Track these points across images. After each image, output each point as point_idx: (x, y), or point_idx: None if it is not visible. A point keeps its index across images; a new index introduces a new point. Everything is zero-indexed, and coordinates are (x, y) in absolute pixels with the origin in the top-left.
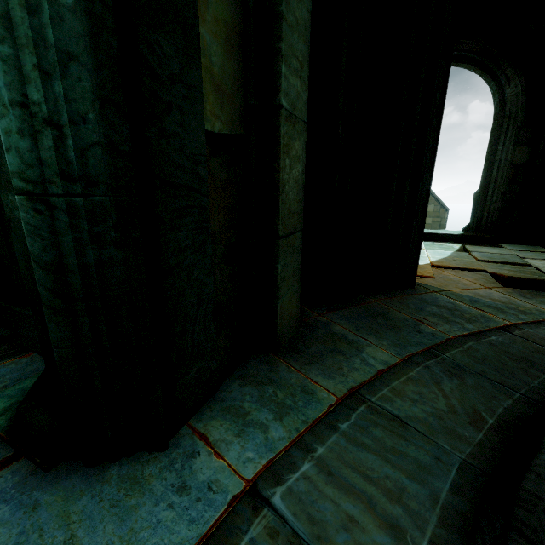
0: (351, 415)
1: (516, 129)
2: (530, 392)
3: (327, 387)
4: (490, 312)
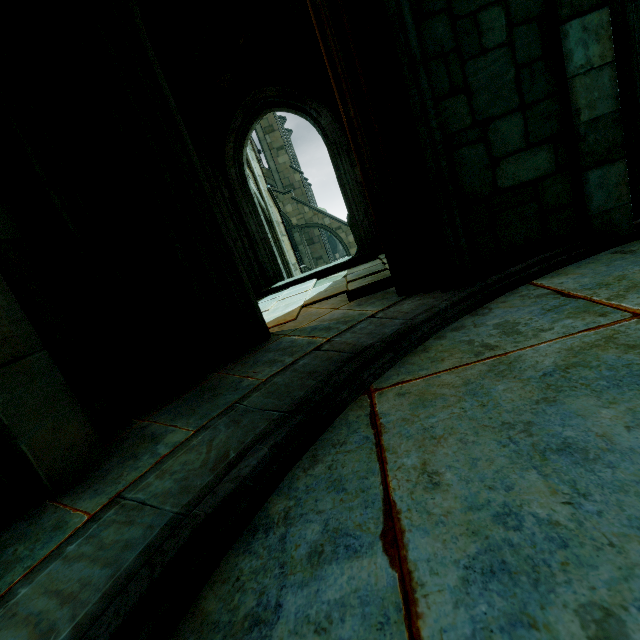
0: (90, 529)
1: (346, 152)
2: (290, 406)
3: (87, 509)
4: (319, 335)
